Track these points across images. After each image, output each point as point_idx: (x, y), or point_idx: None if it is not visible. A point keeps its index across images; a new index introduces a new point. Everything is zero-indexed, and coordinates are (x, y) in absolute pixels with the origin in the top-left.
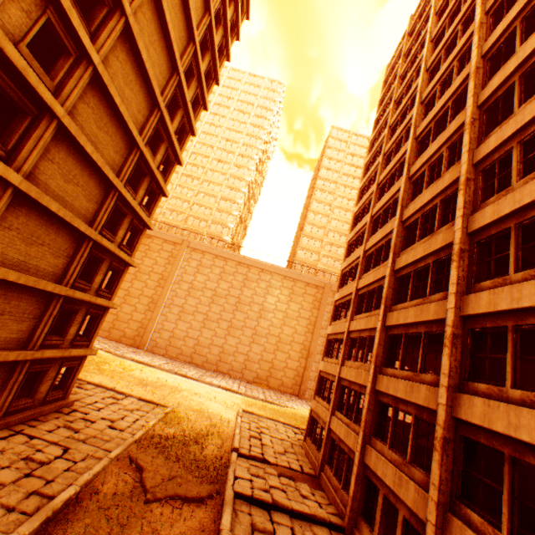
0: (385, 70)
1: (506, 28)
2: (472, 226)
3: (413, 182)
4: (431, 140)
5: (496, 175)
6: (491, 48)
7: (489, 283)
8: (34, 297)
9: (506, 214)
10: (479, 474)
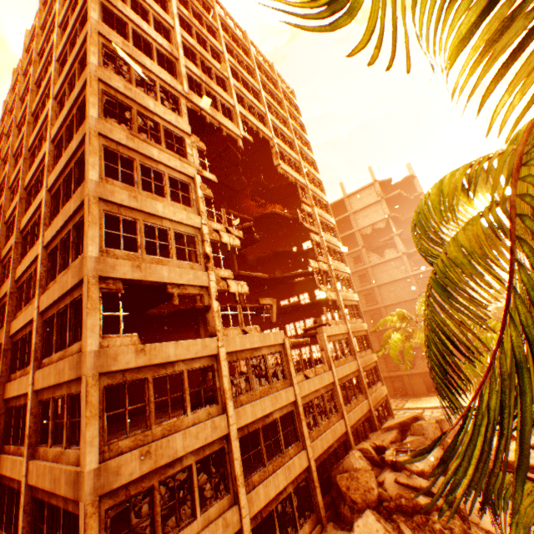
0: (3, 107)
1: (32, 180)
2: (12, 331)
3: (5, 267)
4: (12, 234)
5: (24, 295)
6: (29, 186)
7: (14, 376)
8: None
9: (19, 330)
10: (5, 501)
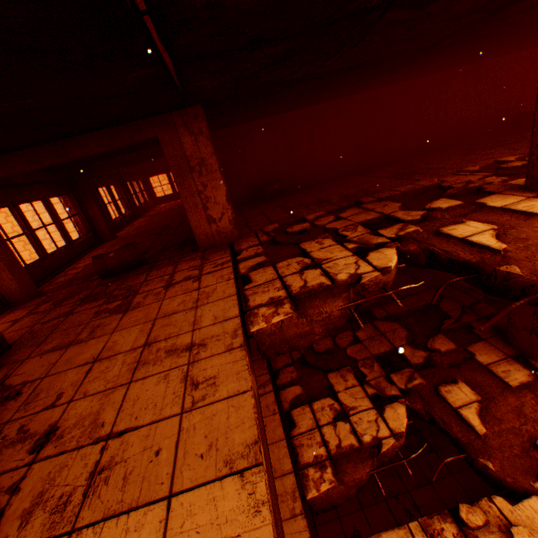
0: None
1: None
2: None
3: None
4: None
5: None
6: None
7: None
8: None
9: None
10: None
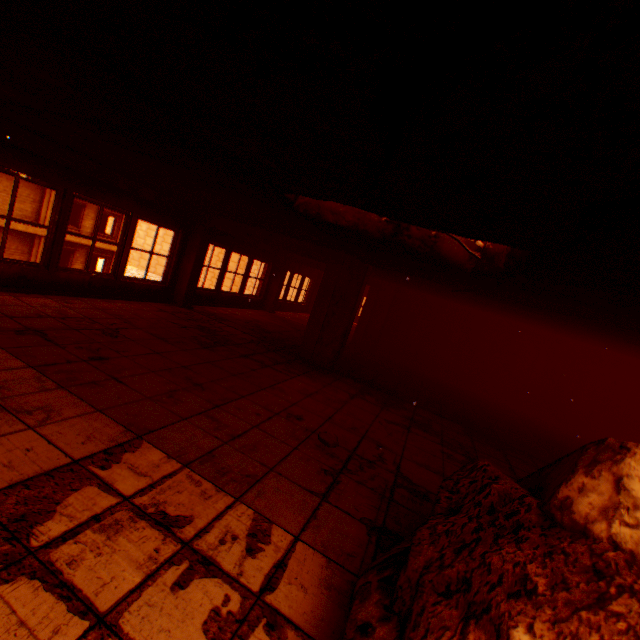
0: None
1: None
2: None
3: None
4: None
5: None
6: None
7: None
8: (14, 236)
9: None
10: None
